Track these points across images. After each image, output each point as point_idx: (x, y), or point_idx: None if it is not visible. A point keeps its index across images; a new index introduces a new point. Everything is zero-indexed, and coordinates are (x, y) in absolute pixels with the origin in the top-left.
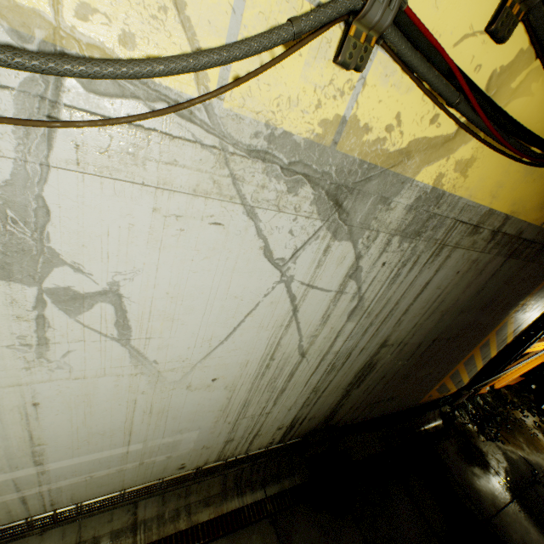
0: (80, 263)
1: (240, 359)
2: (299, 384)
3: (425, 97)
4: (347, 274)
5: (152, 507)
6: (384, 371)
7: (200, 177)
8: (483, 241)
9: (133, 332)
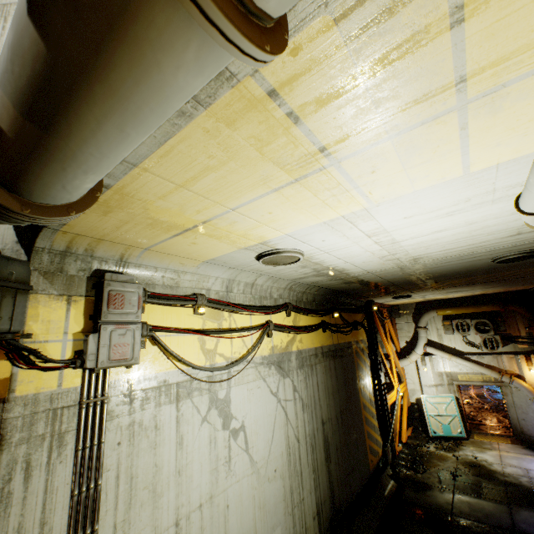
0: (236, 416)
1: (279, 451)
2: (305, 466)
3: (284, 333)
4: (293, 390)
5: None
6: (334, 442)
7: (253, 375)
8: (321, 358)
9: (249, 444)
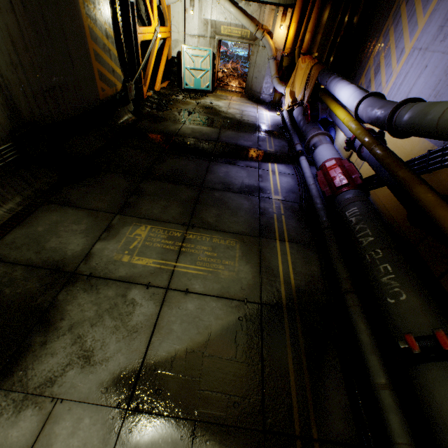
0: None
1: None
2: None
3: None
4: None
5: None
6: (2, 29)
7: None
8: None
9: None
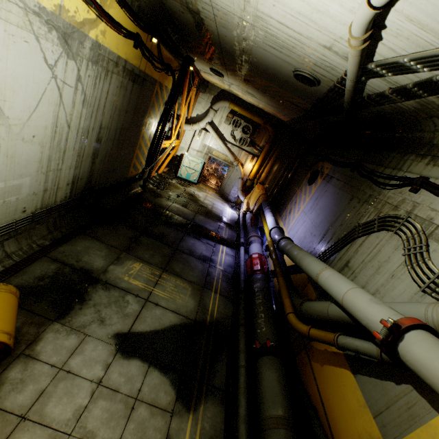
0: None
1: (44, 124)
2: (71, 149)
3: (83, 3)
4: (77, 79)
5: (13, 246)
6: (106, 147)
7: (19, 19)
8: (122, 72)
9: None
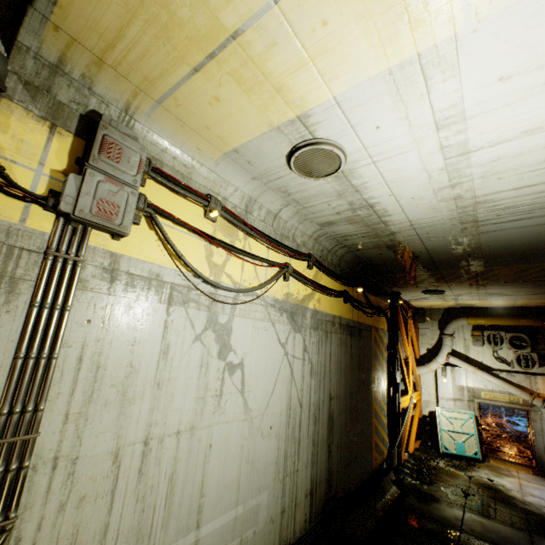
0: (236, 350)
1: (279, 408)
2: (305, 436)
3: (302, 284)
4: (303, 349)
5: None
6: (339, 423)
7: (262, 314)
8: (338, 329)
9: (245, 387)
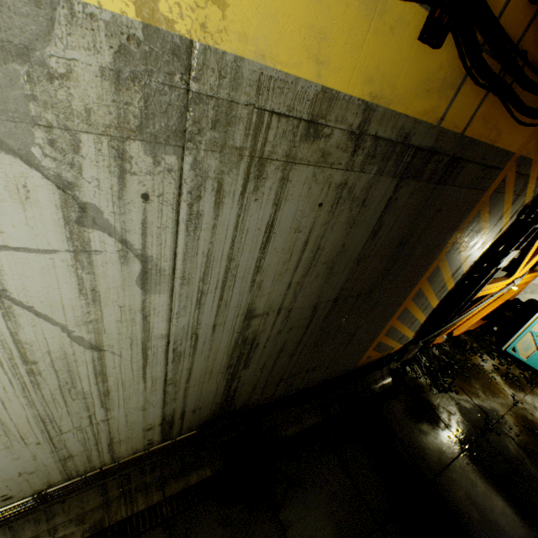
0: None
1: None
2: (132, 382)
3: None
4: (68, 220)
5: None
6: (277, 344)
7: None
8: (342, 152)
9: None
